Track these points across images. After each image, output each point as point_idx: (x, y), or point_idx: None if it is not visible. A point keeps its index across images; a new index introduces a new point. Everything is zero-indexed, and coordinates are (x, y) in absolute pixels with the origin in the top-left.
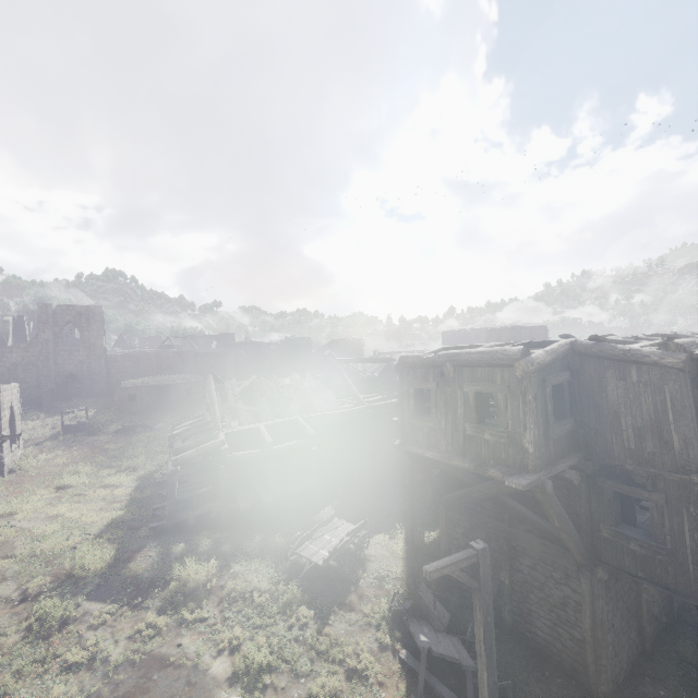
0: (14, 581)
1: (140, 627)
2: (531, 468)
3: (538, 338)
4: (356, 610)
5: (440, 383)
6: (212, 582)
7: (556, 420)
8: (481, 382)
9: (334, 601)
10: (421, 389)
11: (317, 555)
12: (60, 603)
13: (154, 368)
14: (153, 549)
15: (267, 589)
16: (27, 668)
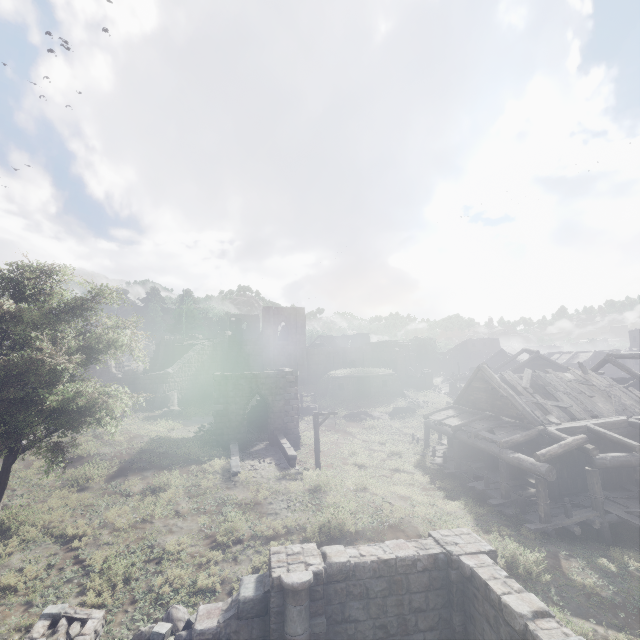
0: None
1: None
2: None
3: None
4: None
5: None
6: None
7: None
8: None
9: None
10: None
11: None
12: None
13: (341, 361)
14: (570, 558)
15: None
16: None
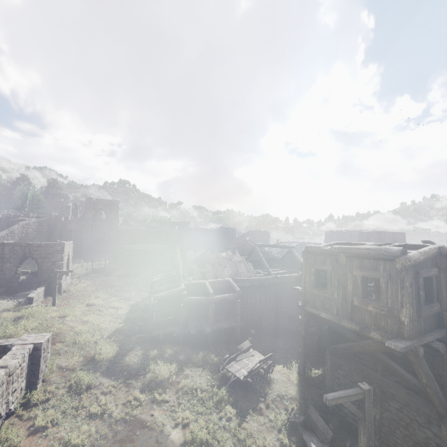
0: (64, 357)
1: (130, 399)
2: (406, 336)
3: (398, 241)
4: (264, 415)
5: (334, 267)
6: (172, 378)
7: (426, 303)
8: (367, 269)
9: (249, 406)
10: (319, 270)
11: (239, 372)
12: (87, 374)
13: (143, 239)
14: (138, 350)
15: (206, 389)
16: (69, 410)
